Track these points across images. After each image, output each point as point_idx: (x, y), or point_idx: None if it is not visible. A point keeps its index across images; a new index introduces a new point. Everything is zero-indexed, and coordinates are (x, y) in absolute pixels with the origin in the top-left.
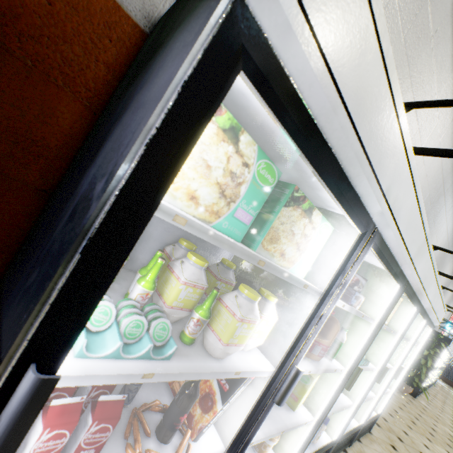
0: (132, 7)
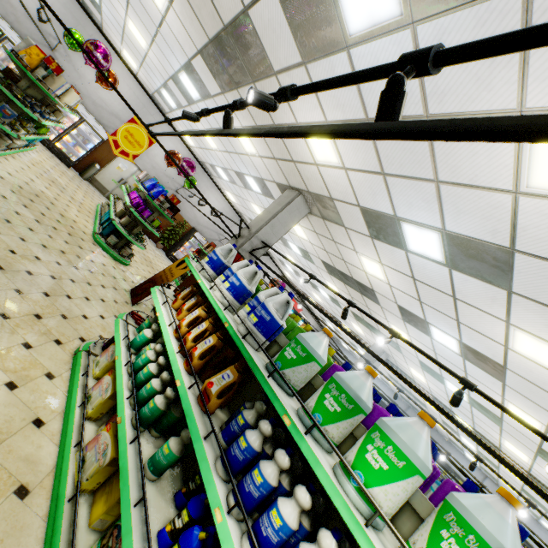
0: None
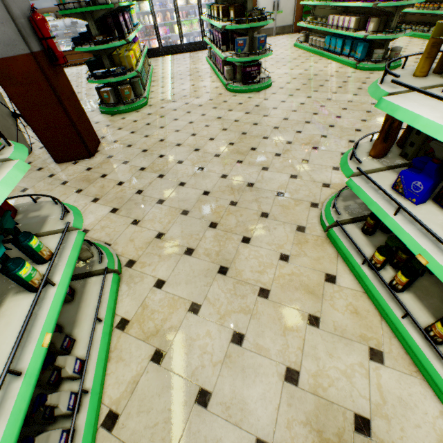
0: None
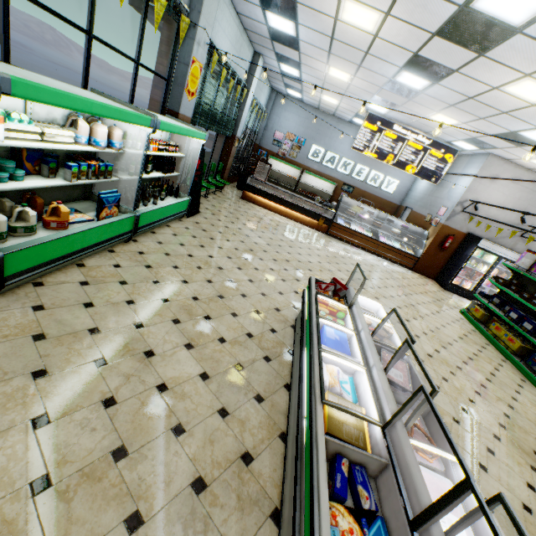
0: (465, 232)
